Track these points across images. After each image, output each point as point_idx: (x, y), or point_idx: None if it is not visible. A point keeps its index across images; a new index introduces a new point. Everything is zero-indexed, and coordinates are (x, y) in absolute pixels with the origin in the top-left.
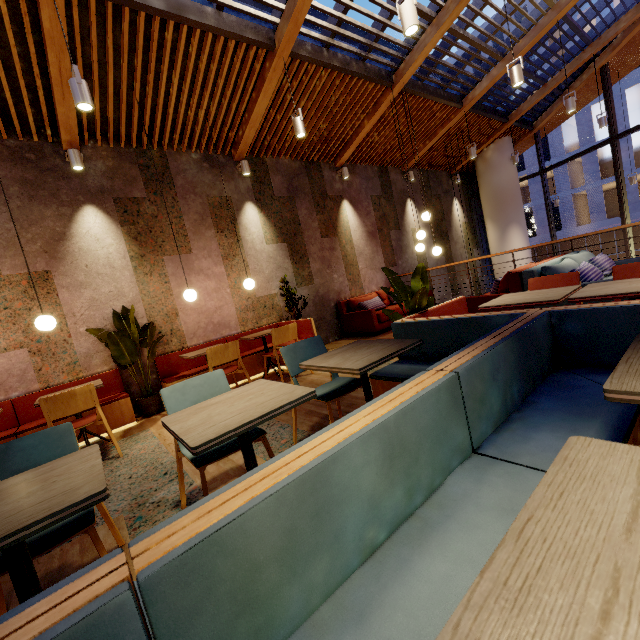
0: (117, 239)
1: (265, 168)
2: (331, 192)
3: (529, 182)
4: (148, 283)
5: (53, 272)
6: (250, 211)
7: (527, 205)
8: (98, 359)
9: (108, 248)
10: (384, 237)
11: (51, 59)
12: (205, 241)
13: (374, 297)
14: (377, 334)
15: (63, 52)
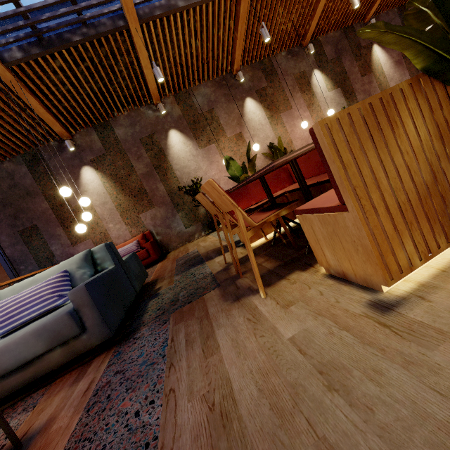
0: (260, 111)
1: (320, 44)
2: (363, 43)
3: None
4: (277, 129)
5: (242, 132)
6: (316, 75)
7: None
8: None
9: (258, 116)
10: (408, 61)
11: (239, 28)
12: (297, 100)
13: None
14: None
15: (243, 22)
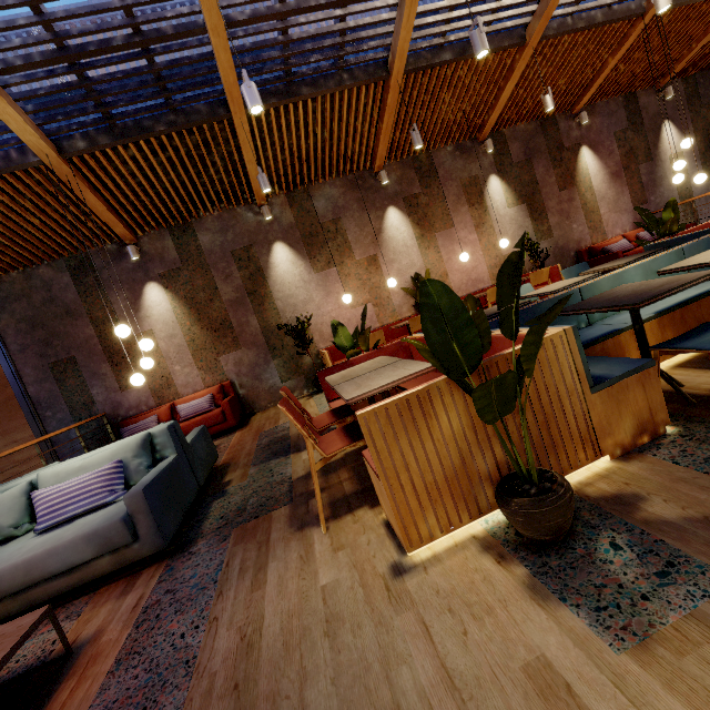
0: (407, 227)
1: (503, 140)
2: (568, 142)
3: None
4: (427, 255)
5: (378, 255)
6: (493, 183)
7: None
8: (405, 308)
9: (403, 234)
10: (631, 174)
11: (385, 119)
12: (461, 216)
13: (619, 240)
14: None
15: (392, 113)
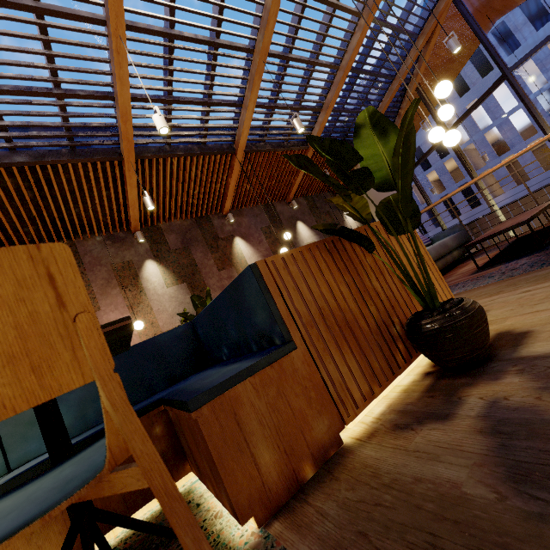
0: None
1: (160, 232)
2: (222, 234)
3: (438, 175)
4: None
5: None
6: (150, 266)
7: (444, 193)
8: None
9: None
10: None
11: None
12: (112, 298)
13: None
14: None
15: None
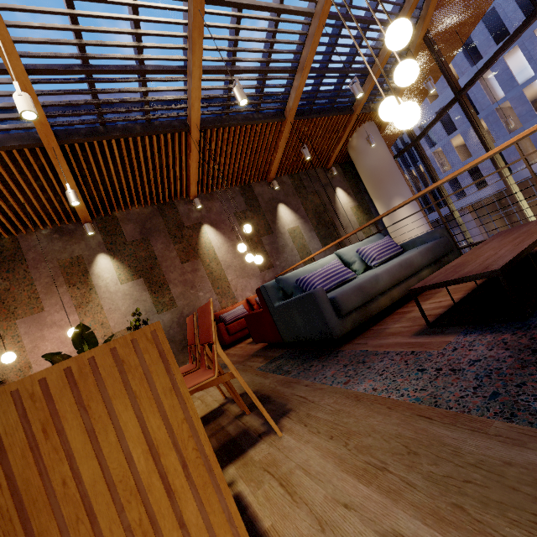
0: None
1: (116, 222)
2: (188, 222)
3: (464, 139)
4: (1, 346)
5: None
6: (102, 261)
7: (469, 159)
8: None
9: None
10: (255, 245)
11: None
12: (57, 297)
13: (239, 306)
14: (233, 345)
15: None
